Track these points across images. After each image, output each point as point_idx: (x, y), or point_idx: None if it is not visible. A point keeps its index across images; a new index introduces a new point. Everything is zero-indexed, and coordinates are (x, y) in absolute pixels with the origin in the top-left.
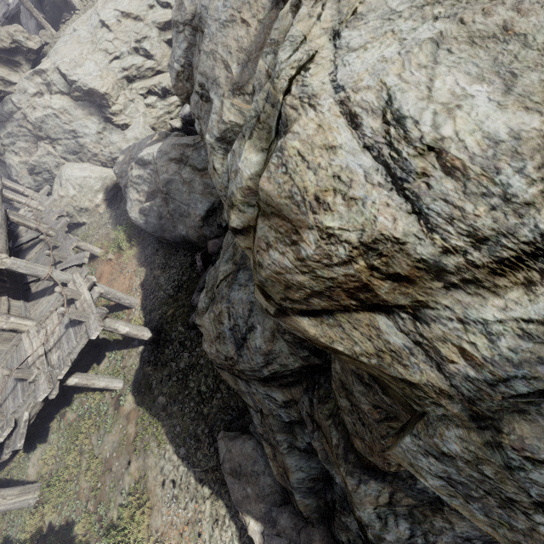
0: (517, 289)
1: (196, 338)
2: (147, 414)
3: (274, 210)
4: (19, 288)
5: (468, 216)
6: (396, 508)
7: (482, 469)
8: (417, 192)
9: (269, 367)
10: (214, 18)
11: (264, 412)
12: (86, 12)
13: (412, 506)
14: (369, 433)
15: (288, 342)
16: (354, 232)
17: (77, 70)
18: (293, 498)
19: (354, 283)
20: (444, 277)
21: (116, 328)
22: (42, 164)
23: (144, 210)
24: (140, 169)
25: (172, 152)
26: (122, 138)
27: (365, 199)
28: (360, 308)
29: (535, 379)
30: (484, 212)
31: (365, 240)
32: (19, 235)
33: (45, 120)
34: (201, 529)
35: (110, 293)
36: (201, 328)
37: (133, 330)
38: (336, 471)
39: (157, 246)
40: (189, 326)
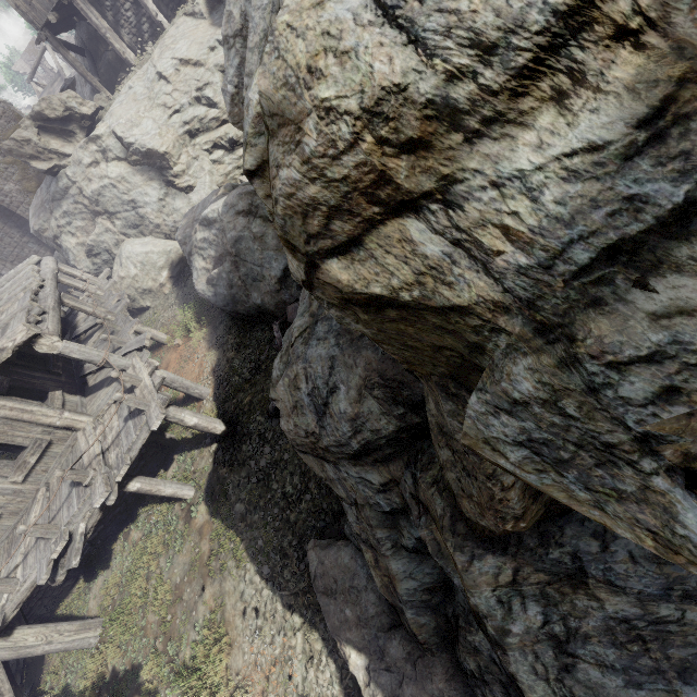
0: (547, 109)
1: (279, 428)
2: (223, 526)
3: (279, 119)
4: (75, 382)
5: (465, 16)
6: (523, 588)
7: (563, 407)
8: (411, 16)
9: (359, 437)
10: (257, 7)
11: (359, 502)
12: (142, 67)
13: (545, 583)
14: (475, 483)
15: (378, 398)
16: (353, 97)
17: (134, 131)
18: (404, 617)
19: (369, 176)
20: (460, 123)
21: (181, 419)
22: (101, 243)
23: (211, 279)
24: (205, 231)
25: (239, 204)
26: (187, 203)
27: (357, 47)
28: (386, 217)
29: (593, 235)
30: (481, 5)
31: (367, 105)
32: (78, 326)
33: (102, 192)
34: (291, 669)
35: (176, 381)
36: (277, 403)
37: (203, 421)
38: (452, 567)
39: (230, 324)
40: (270, 414)
